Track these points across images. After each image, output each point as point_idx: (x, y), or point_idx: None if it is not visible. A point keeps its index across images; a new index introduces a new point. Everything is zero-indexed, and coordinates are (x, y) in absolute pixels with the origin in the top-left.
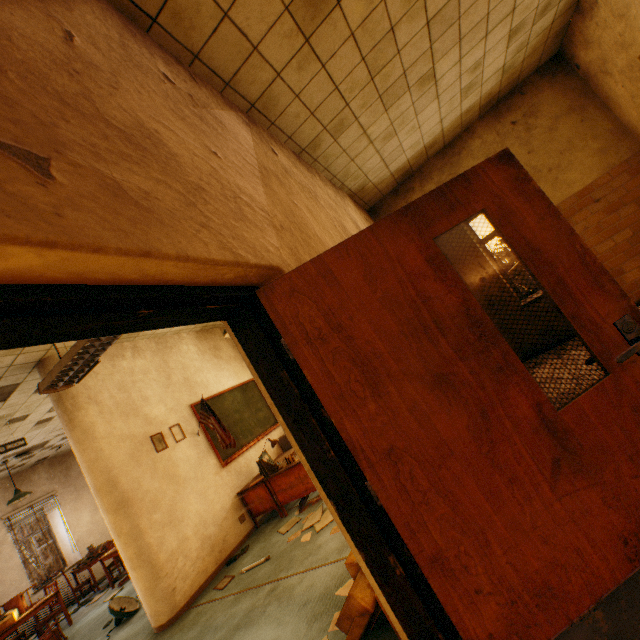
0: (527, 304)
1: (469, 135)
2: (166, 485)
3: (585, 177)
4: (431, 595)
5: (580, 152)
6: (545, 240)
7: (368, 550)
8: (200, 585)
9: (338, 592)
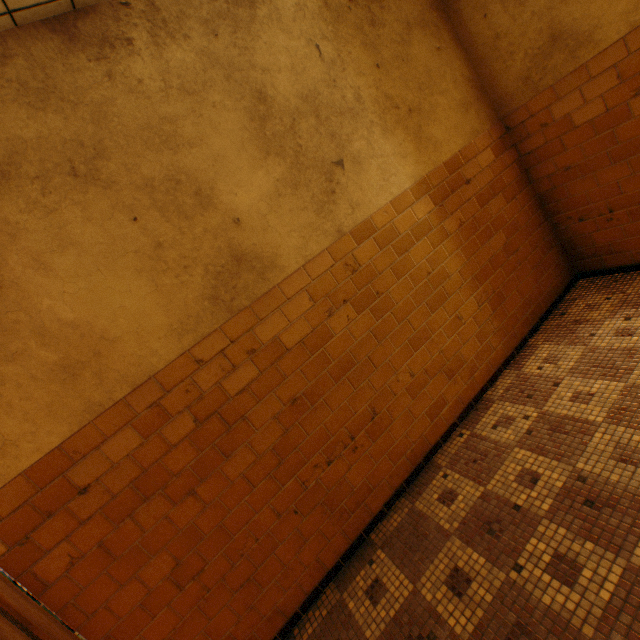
0: None
1: None
2: None
3: None
4: None
5: None
6: None
7: None
8: None
9: None
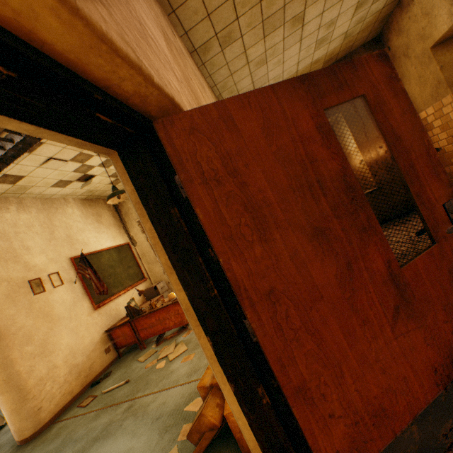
0: None
1: None
2: (40, 322)
3: None
4: (291, 420)
5: None
6: (405, 131)
7: (238, 382)
8: (65, 404)
9: (187, 408)
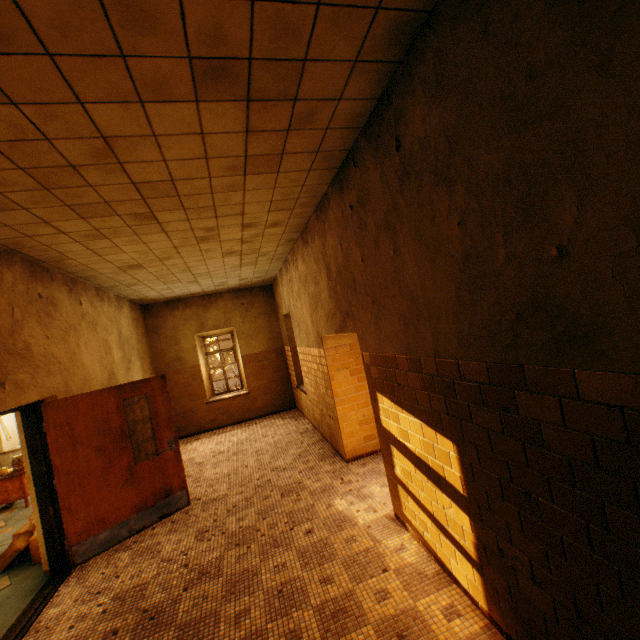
0: (211, 402)
1: (221, 296)
2: None
3: (260, 347)
4: (61, 520)
5: (263, 334)
6: (162, 408)
7: (43, 505)
8: None
9: None
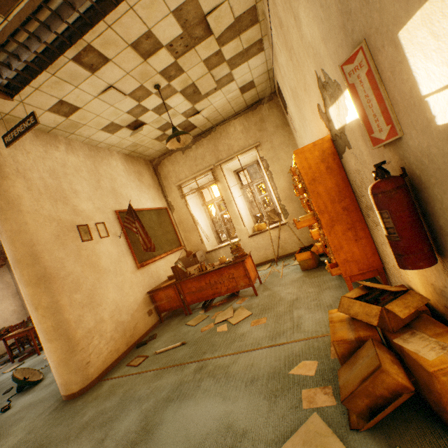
0: None
1: None
2: (88, 271)
3: None
4: None
5: None
6: None
7: None
8: (112, 362)
9: (293, 372)
